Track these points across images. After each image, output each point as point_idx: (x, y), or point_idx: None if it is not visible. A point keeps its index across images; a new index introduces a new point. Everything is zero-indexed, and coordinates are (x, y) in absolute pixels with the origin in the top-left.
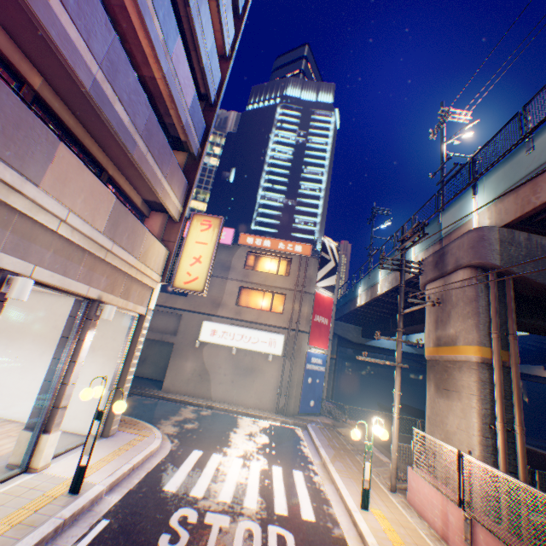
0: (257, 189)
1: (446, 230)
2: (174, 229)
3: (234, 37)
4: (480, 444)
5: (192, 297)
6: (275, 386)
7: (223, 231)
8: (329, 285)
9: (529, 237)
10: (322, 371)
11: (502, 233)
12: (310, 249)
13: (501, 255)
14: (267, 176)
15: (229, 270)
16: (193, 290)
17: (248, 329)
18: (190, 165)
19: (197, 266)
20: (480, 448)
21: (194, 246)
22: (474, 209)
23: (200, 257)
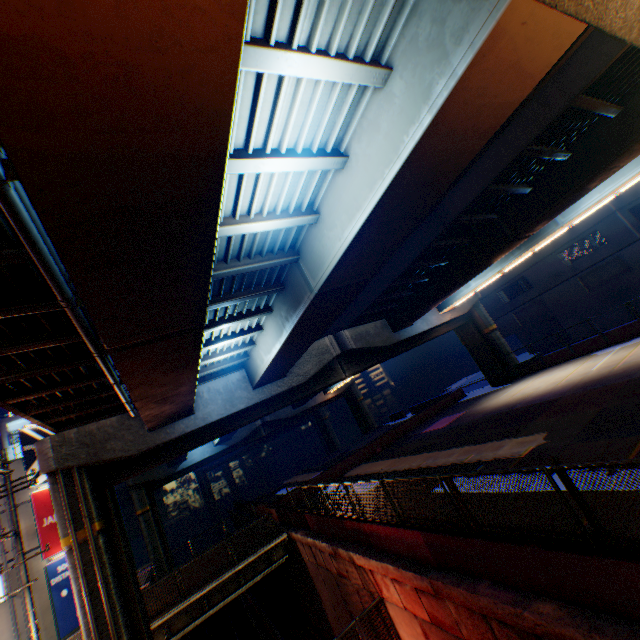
0: None
1: None
2: None
3: None
4: (82, 614)
5: None
6: (14, 639)
7: None
8: None
9: (81, 429)
10: None
11: (55, 439)
12: None
13: (57, 458)
14: None
15: None
16: None
17: None
18: None
19: None
20: (83, 617)
21: None
22: None
23: None
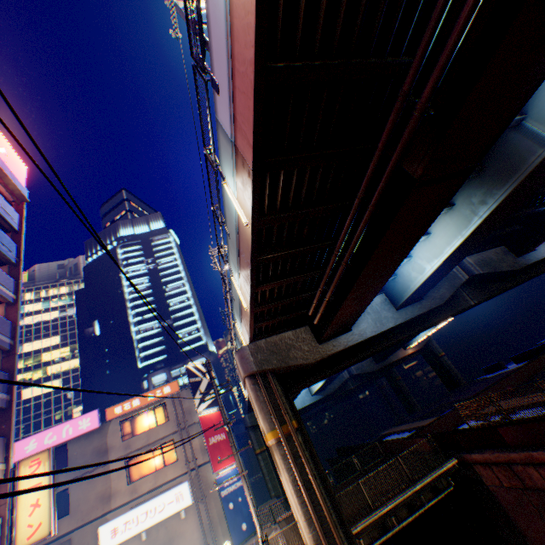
0: (129, 328)
1: (241, 341)
2: (2, 489)
3: (15, 283)
4: (299, 503)
5: (76, 509)
6: (201, 539)
7: (86, 418)
8: (212, 401)
9: (267, 340)
10: (242, 485)
11: (251, 347)
12: (178, 383)
13: (255, 362)
14: (134, 310)
15: (108, 453)
16: (40, 539)
17: (150, 500)
18: (3, 415)
19: (38, 511)
20: (300, 506)
21: (28, 494)
22: (239, 329)
23: (39, 499)
